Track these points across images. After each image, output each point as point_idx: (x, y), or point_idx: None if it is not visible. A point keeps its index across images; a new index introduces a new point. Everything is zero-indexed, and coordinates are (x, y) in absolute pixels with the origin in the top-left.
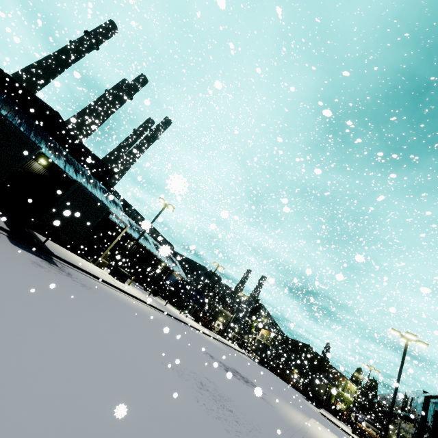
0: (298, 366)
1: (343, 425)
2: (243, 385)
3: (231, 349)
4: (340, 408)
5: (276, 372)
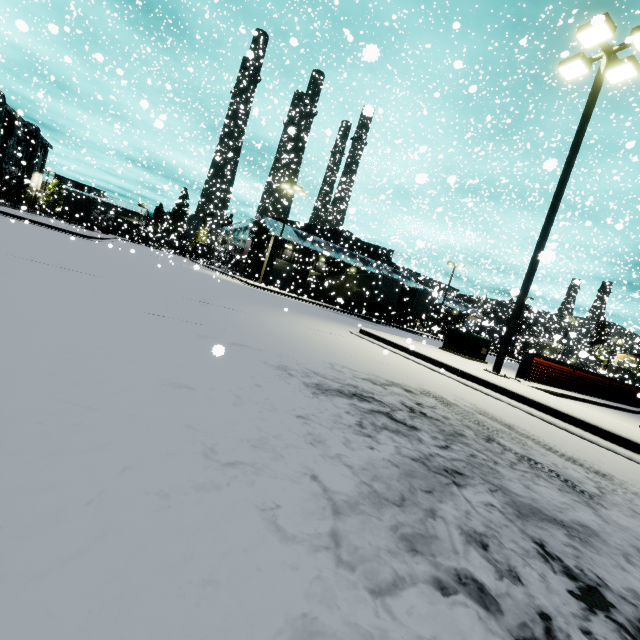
0: None
1: None
2: None
3: None
4: None
5: None
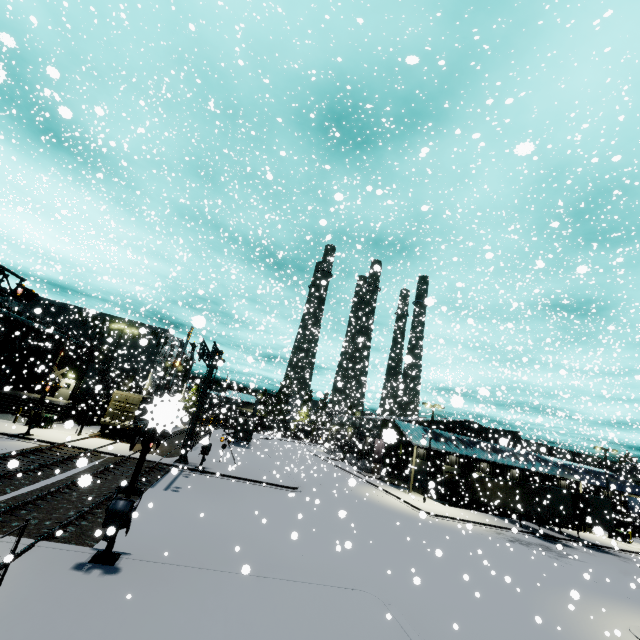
0: None
1: None
2: None
3: None
4: None
5: None
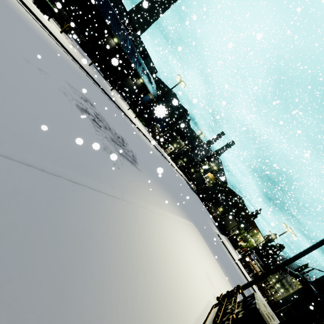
0: (224, 207)
1: (235, 253)
2: (86, 124)
3: (168, 163)
4: (241, 245)
5: (205, 203)
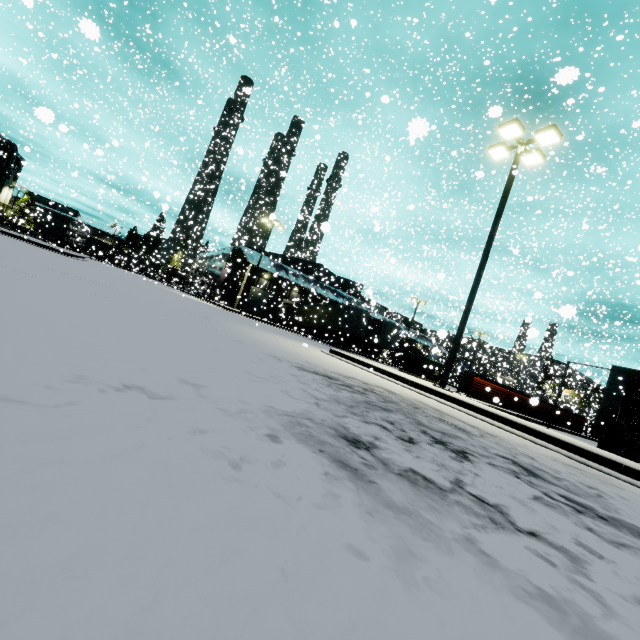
0: None
1: None
2: None
3: None
4: None
5: None
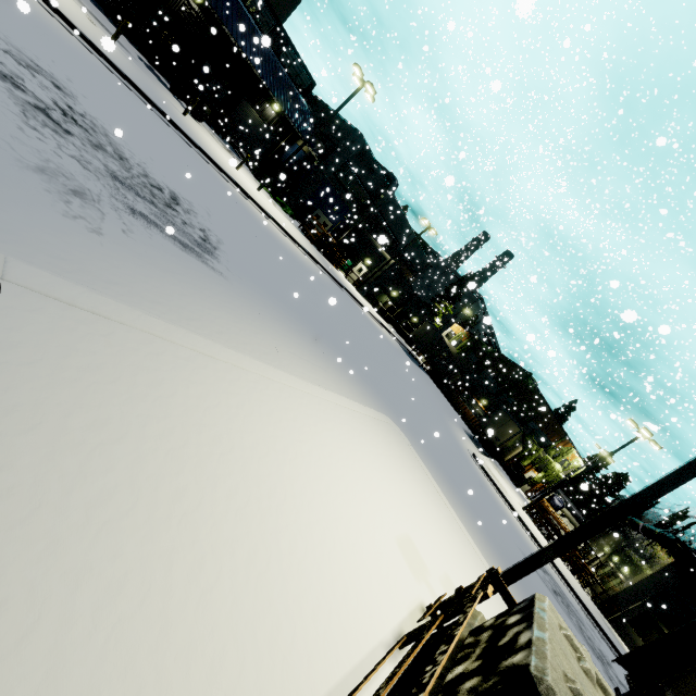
0: (492, 397)
1: (517, 494)
2: None
3: (351, 300)
4: (532, 478)
5: (448, 392)
